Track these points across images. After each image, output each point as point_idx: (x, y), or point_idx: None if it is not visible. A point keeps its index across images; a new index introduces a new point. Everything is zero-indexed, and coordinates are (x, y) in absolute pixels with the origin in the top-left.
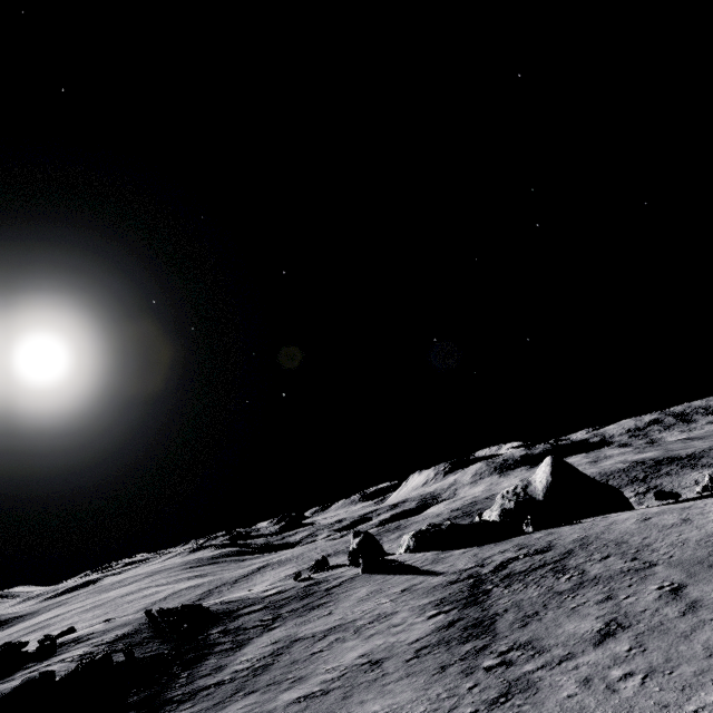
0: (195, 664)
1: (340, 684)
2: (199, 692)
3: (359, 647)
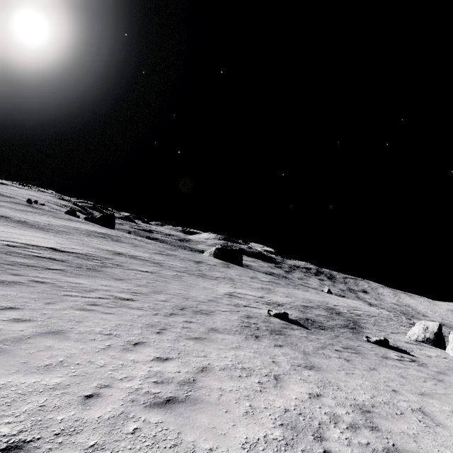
0: None
1: None
2: None
3: None
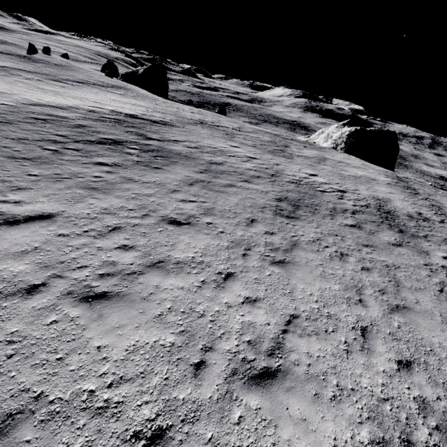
0: None
1: None
2: None
3: None
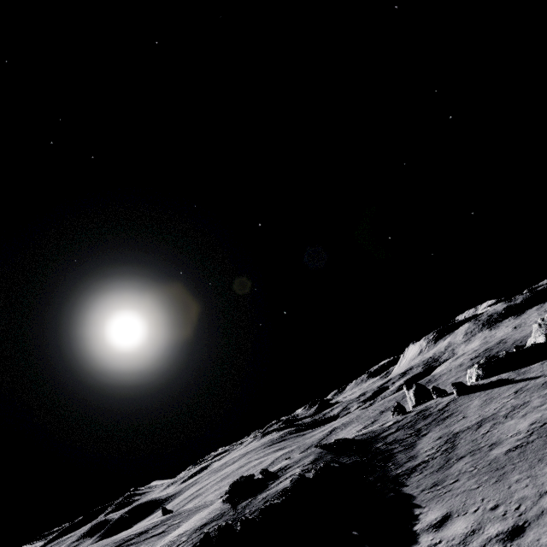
0: (390, 459)
1: (536, 437)
2: (415, 468)
3: (522, 422)
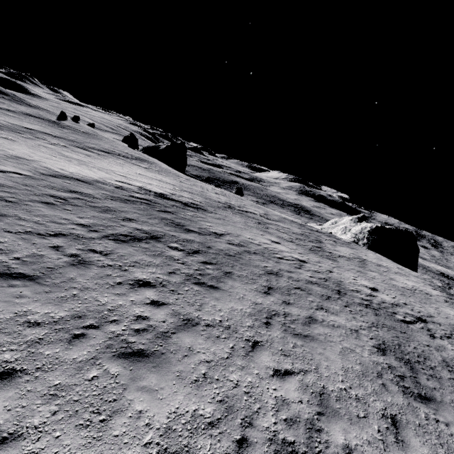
0: None
1: None
2: None
3: None
